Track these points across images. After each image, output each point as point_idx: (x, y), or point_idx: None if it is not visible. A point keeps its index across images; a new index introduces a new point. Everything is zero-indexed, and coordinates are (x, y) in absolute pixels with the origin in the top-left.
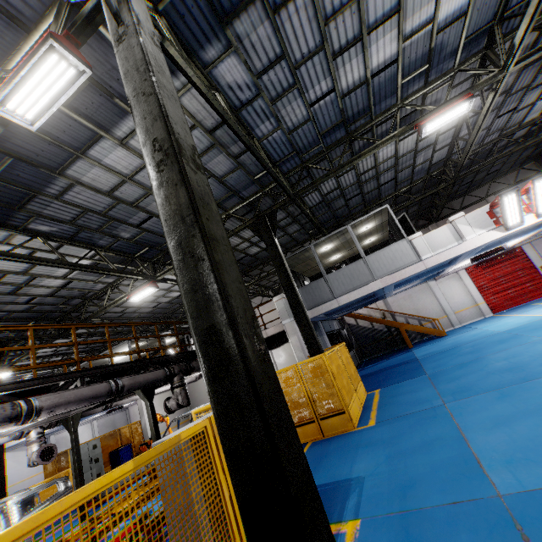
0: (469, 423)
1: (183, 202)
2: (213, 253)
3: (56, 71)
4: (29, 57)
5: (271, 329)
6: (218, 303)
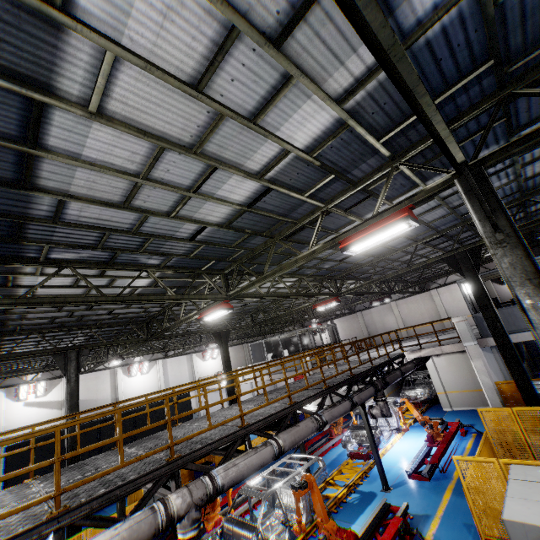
0: None
1: None
2: None
3: (396, 230)
4: (384, 227)
5: (447, 346)
6: None
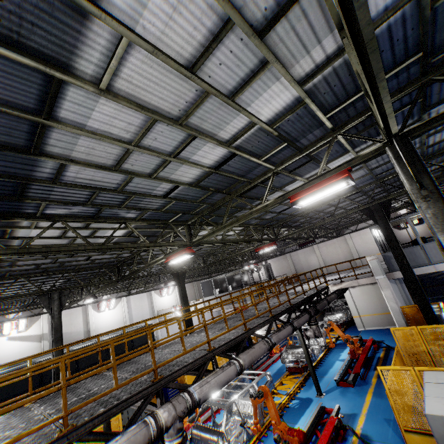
0: None
1: None
2: None
3: (336, 187)
4: (328, 185)
5: (362, 279)
6: None
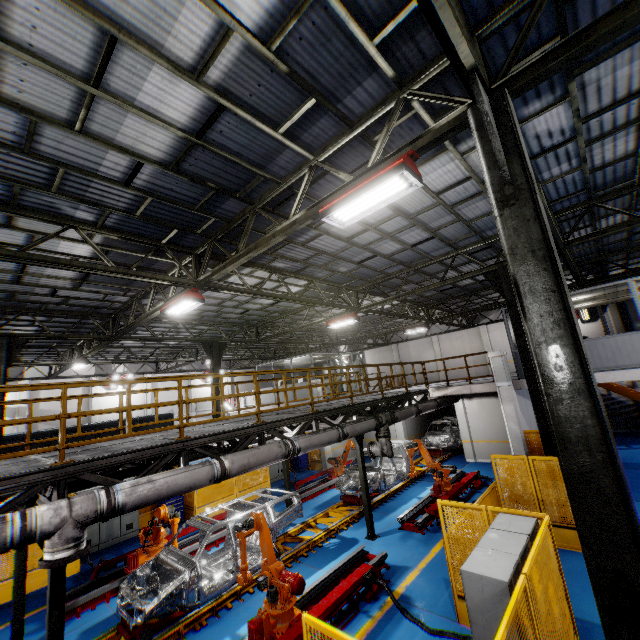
0: None
1: (592, 435)
2: (628, 502)
3: (390, 188)
4: (373, 180)
5: (478, 386)
6: (633, 557)
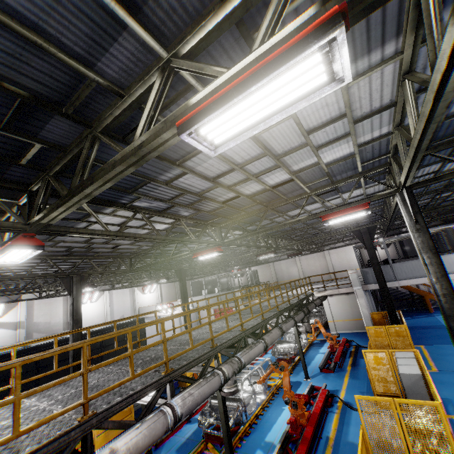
0: None
1: None
2: None
3: (358, 214)
4: (353, 212)
5: (343, 289)
6: None
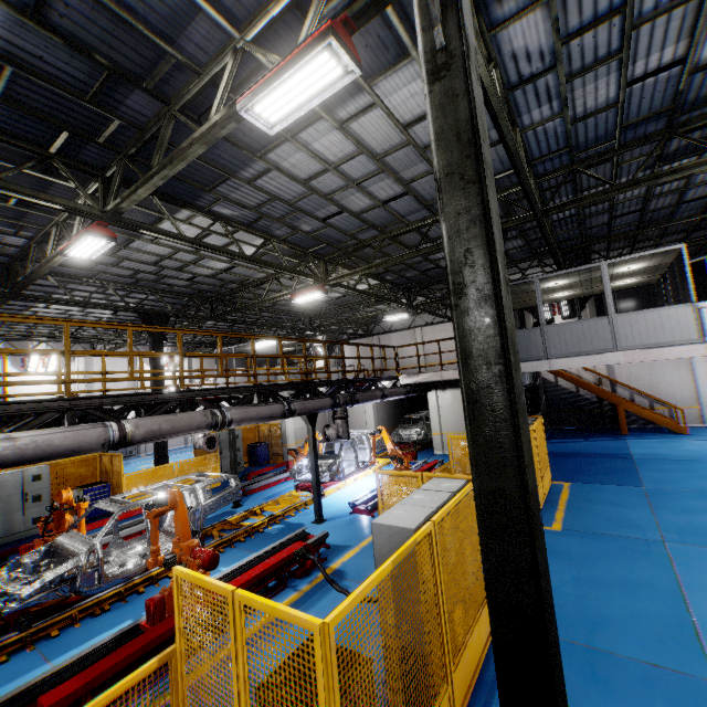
0: (694, 582)
1: (493, 346)
2: (518, 417)
3: (321, 72)
4: (297, 55)
5: (449, 372)
6: (515, 472)
